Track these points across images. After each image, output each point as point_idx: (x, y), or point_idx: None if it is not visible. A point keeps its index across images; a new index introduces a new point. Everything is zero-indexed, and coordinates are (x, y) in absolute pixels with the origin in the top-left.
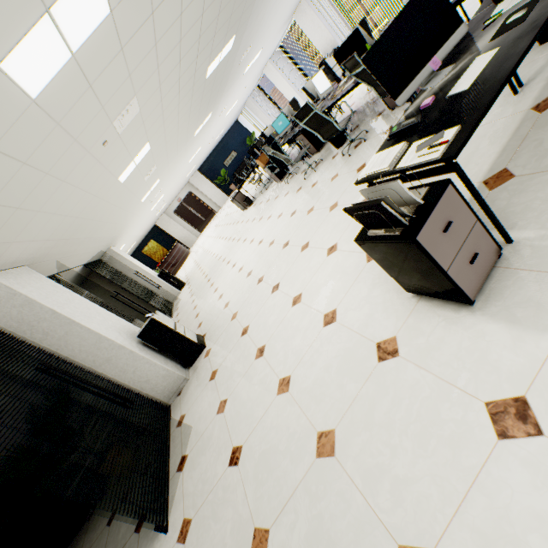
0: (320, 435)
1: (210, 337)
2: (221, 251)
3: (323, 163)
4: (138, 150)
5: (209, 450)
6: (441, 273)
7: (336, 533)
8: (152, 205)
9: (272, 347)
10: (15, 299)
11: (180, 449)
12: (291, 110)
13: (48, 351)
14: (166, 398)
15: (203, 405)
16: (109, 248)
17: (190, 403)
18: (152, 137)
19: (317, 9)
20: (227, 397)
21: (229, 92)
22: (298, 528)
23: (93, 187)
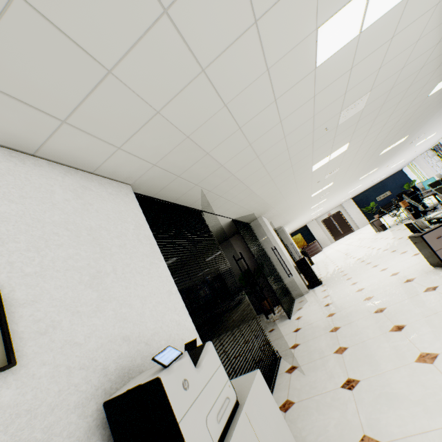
0: (367, 297)
1: (326, 281)
2: (348, 251)
3: None
4: (326, 184)
5: (315, 305)
6: (432, 251)
7: (359, 310)
8: (313, 211)
9: (361, 282)
10: (264, 227)
11: (299, 306)
12: (441, 176)
13: (264, 250)
14: (294, 295)
15: (315, 297)
16: (282, 227)
17: (307, 297)
18: (336, 180)
19: None
20: (329, 294)
21: (397, 156)
22: (347, 311)
23: (302, 196)
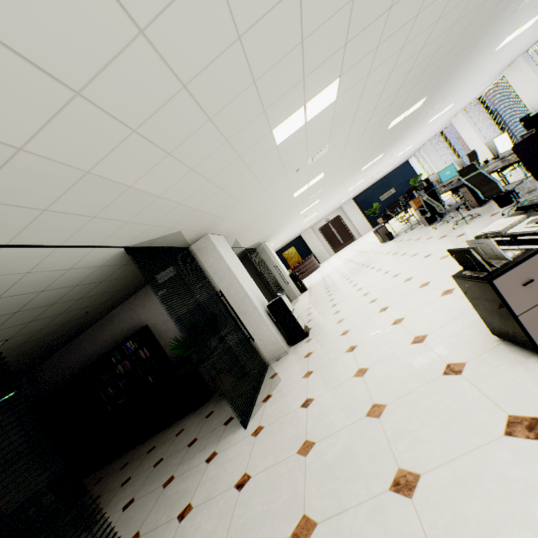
0: (374, 405)
1: (314, 330)
2: (347, 271)
3: (478, 217)
4: (314, 177)
5: (289, 396)
6: (511, 315)
7: (359, 454)
8: (305, 218)
9: (362, 347)
10: (214, 252)
11: (268, 390)
12: (463, 163)
13: (217, 291)
14: (268, 358)
15: (293, 370)
16: (263, 242)
17: (284, 367)
18: (328, 169)
19: (535, 66)
20: (313, 370)
21: (406, 138)
22: (335, 446)
23: (277, 197)
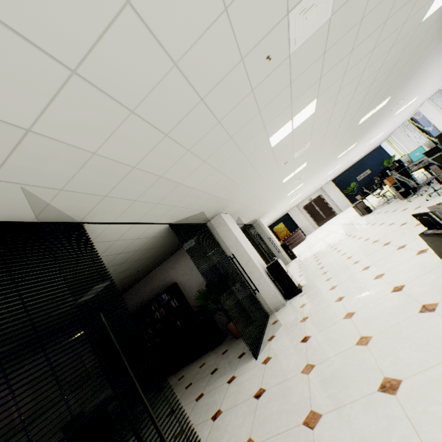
0: (362, 337)
1: (306, 287)
2: (331, 241)
3: None
4: (299, 166)
5: (289, 335)
6: None
7: (352, 370)
8: (291, 199)
9: (349, 297)
10: (225, 227)
11: (271, 332)
12: (431, 144)
13: (227, 255)
14: (268, 309)
15: (291, 317)
16: (258, 219)
17: (283, 315)
18: (309, 159)
19: None
20: (308, 316)
21: (376, 128)
22: (332, 366)
23: (270, 183)
